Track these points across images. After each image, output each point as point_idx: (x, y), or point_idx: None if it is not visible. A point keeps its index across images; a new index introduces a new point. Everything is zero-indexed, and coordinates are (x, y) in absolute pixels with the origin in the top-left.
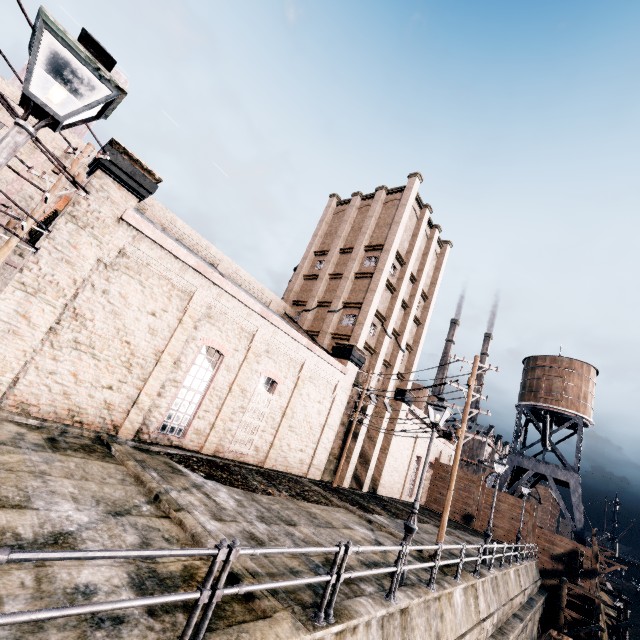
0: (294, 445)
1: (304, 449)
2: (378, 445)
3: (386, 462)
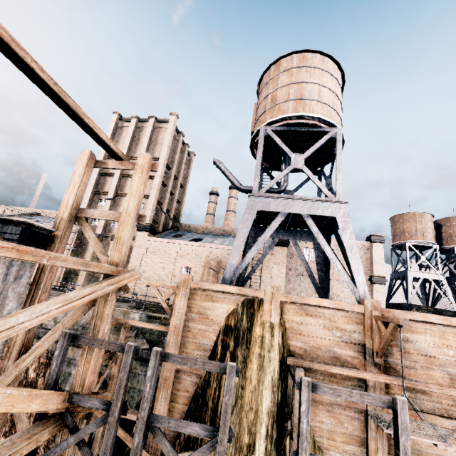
0: None
1: None
2: None
3: None
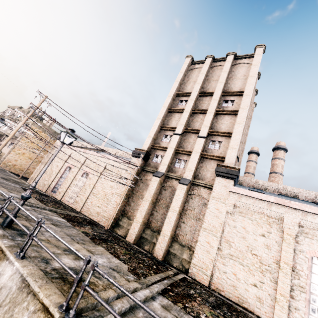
0: (94, 203)
1: (100, 206)
2: (172, 213)
3: (200, 239)
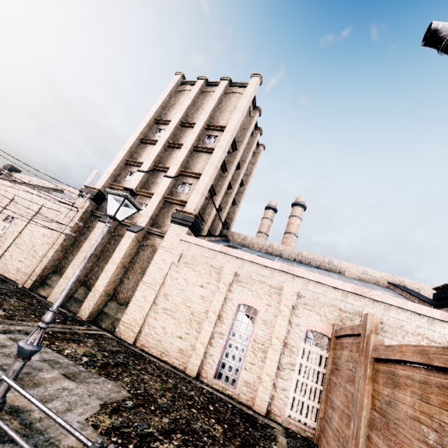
0: (16, 256)
1: (23, 260)
2: (111, 266)
3: (137, 294)
